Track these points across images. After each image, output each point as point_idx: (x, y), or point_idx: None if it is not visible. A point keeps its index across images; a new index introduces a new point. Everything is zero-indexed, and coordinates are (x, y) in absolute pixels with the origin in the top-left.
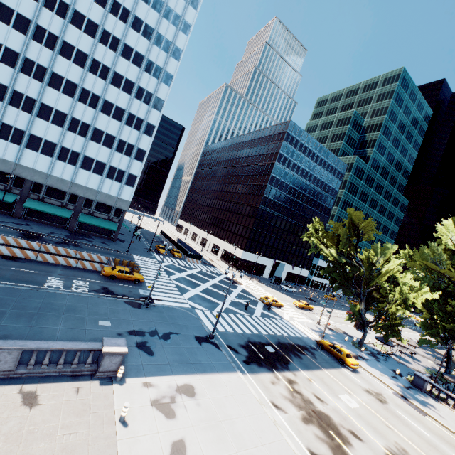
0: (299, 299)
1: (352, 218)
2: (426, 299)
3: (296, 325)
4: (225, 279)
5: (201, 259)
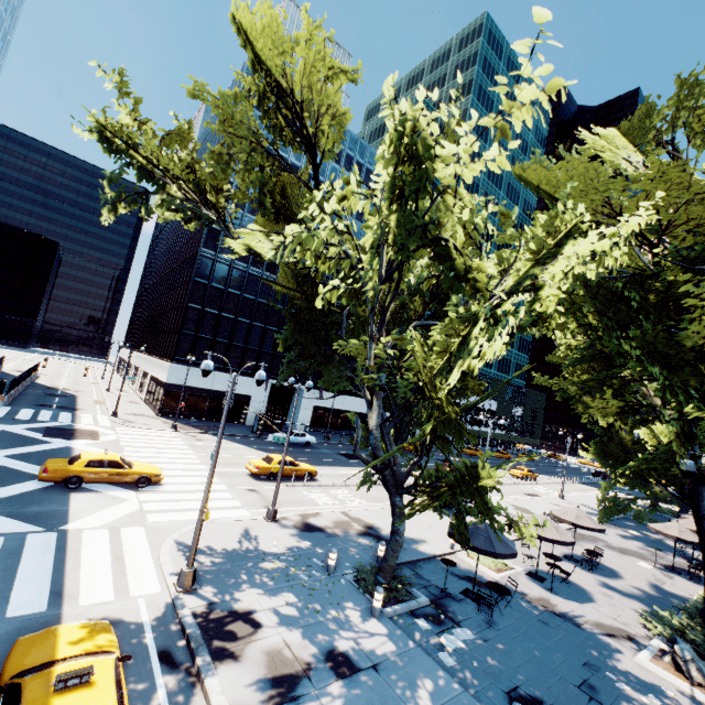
0: (306, 458)
1: (262, 54)
2: (596, 355)
3: (93, 547)
4: (20, 430)
5: (4, 390)
